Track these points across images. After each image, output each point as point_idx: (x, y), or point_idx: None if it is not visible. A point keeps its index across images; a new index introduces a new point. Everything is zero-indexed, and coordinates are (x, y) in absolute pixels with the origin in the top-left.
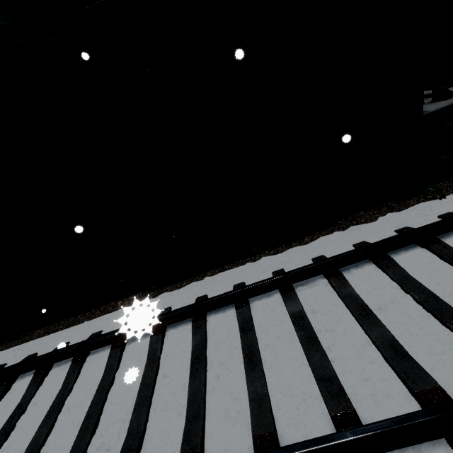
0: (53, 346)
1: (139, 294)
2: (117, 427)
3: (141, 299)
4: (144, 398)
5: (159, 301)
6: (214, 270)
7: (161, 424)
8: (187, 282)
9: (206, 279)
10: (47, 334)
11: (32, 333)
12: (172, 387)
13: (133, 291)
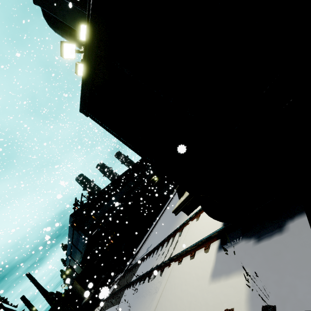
0: None
1: None
2: None
3: None
4: None
5: None
6: None
7: None
8: None
9: None
10: None
11: None
12: None
13: None
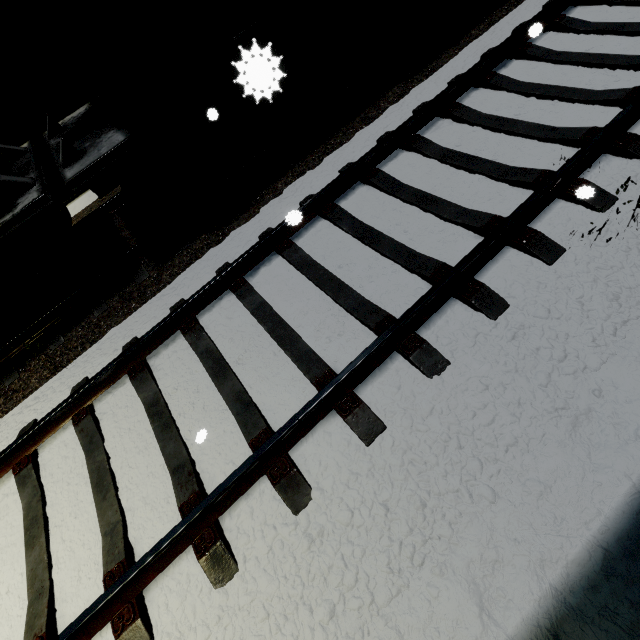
0: (363, 151)
1: (399, 85)
2: (598, 79)
3: (411, 85)
4: (599, 57)
5: (450, 68)
6: (478, 27)
7: (639, 52)
8: (457, 48)
9: (480, 35)
10: (306, 173)
11: (270, 189)
12: (608, 47)
13: (384, 89)
